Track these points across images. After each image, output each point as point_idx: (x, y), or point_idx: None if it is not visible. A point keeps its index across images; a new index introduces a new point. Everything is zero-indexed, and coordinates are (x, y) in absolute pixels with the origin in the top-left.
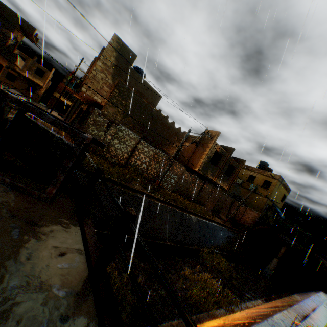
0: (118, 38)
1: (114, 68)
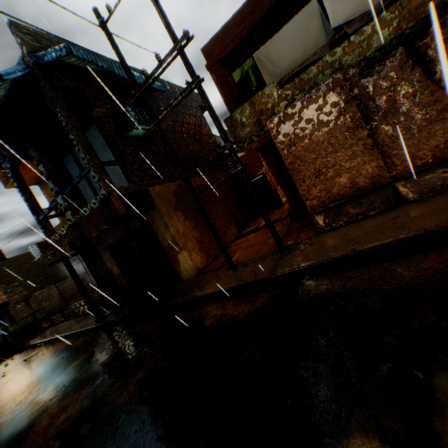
0: None
1: None
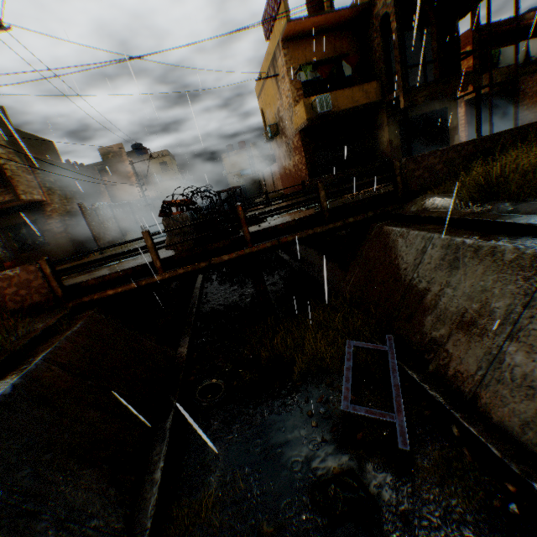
0: None
1: (10, 143)
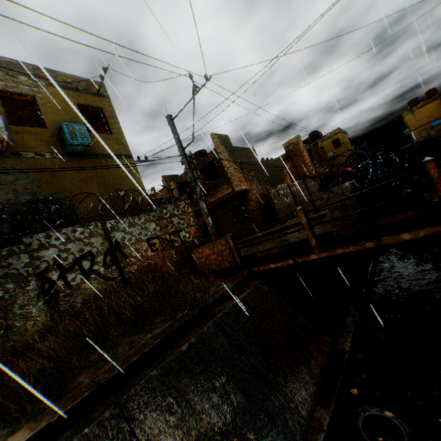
0: (215, 134)
1: (230, 157)
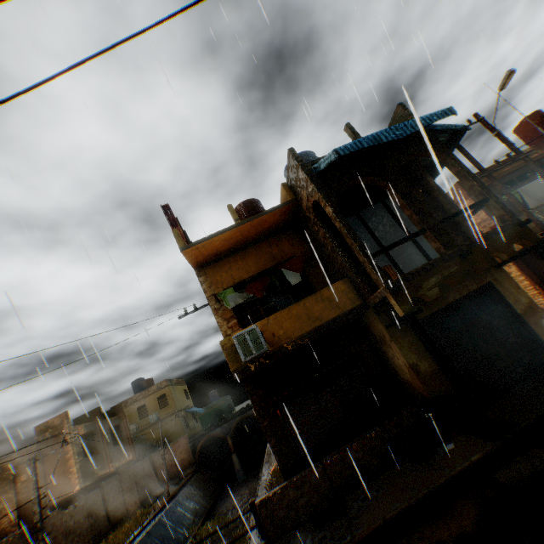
0: None
1: None
